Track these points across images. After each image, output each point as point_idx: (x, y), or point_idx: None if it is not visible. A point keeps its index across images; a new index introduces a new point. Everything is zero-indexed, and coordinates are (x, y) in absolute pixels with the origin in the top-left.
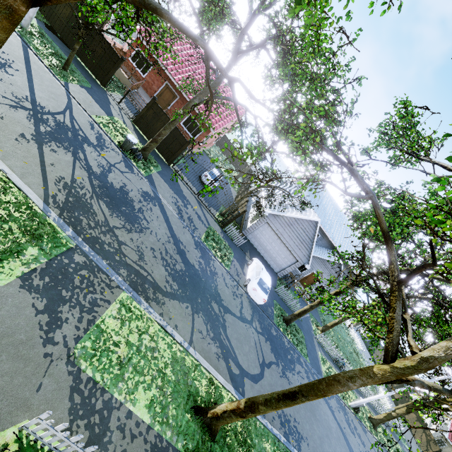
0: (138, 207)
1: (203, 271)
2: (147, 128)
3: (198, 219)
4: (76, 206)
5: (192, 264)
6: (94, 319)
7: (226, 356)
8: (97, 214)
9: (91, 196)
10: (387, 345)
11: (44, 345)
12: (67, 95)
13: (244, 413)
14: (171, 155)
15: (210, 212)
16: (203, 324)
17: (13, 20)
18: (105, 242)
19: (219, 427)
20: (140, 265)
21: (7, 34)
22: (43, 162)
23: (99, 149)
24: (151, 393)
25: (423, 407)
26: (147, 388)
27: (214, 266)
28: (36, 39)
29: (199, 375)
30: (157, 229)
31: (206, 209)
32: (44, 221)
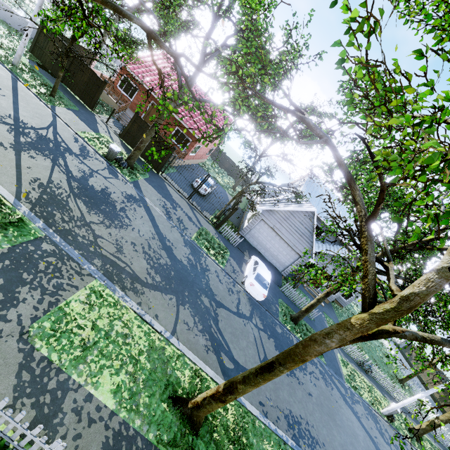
0: (120, 207)
1: (192, 267)
2: (134, 141)
3: (188, 220)
4: (50, 203)
5: (179, 260)
6: (58, 302)
7: (217, 349)
8: (73, 210)
9: (68, 195)
10: (363, 292)
11: None
12: (53, 116)
13: (223, 396)
14: (159, 164)
15: (203, 214)
16: (190, 316)
17: None
18: (79, 235)
19: (202, 419)
20: (117, 257)
21: None
22: (19, 165)
23: (82, 158)
24: (119, 379)
25: None
26: (115, 373)
27: (206, 263)
28: (26, 73)
29: (182, 365)
30: (141, 226)
31: (198, 212)
32: (12, 213)
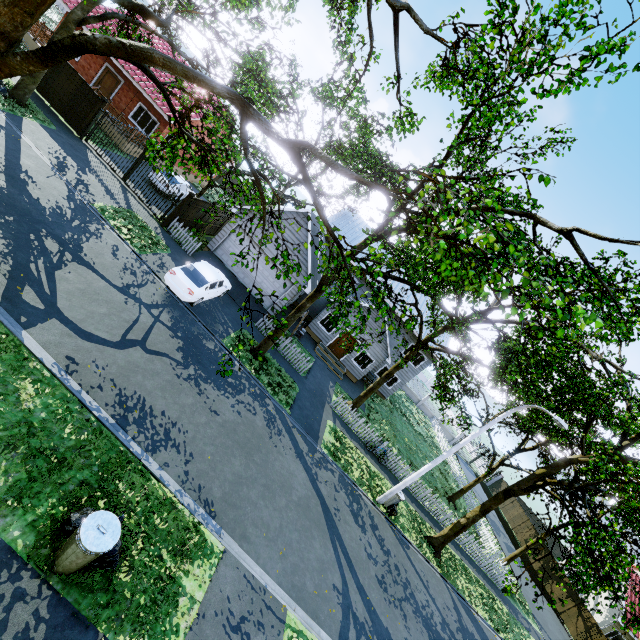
0: None
1: (58, 215)
2: (47, 88)
3: (104, 192)
4: None
5: (34, 197)
6: None
7: (21, 280)
8: None
9: None
10: None
11: None
12: None
13: None
14: (82, 123)
15: (145, 204)
16: None
17: None
18: None
19: None
20: None
21: None
22: None
23: None
24: None
25: (504, 497)
26: None
27: (99, 231)
28: None
29: None
30: None
31: (139, 201)
32: None
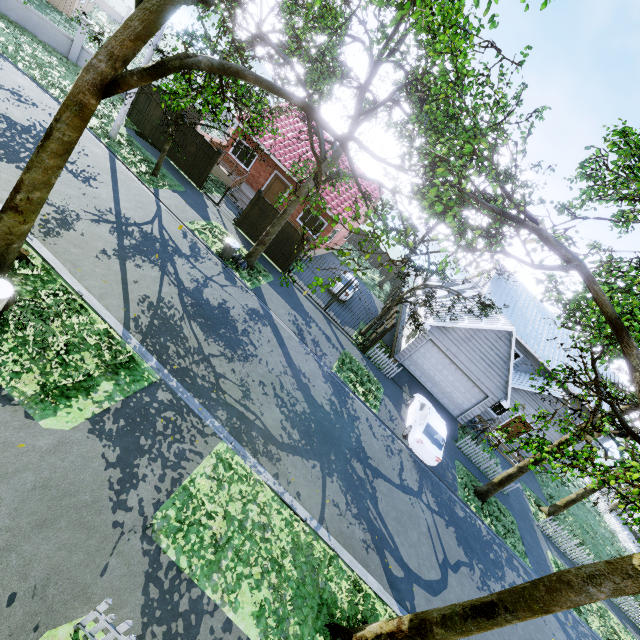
0: (242, 329)
1: (336, 414)
2: (253, 230)
3: (326, 341)
4: (162, 330)
5: (320, 404)
6: (181, 478)
7: (379, 546)
8: (189, 339)
9: (181, 317)
10: None
11: (113, 511)
12: (156, 203)
13: (409, 639)
14: (286, 260)
15: (344, 331)
16: (340, 493)
17: (83, 117)
18: (198, 375)
19: None
20: (244, 405)
21: (79, 133)
22: (125, 279)
23: (193, 260)
24: (261, 595)
25: None
26: (255, 587)
27: (353, 407)
28: (124, 147)
29: (336, 573)
30: (269, 356)
31: (338, 327)
32: (122, 349)
